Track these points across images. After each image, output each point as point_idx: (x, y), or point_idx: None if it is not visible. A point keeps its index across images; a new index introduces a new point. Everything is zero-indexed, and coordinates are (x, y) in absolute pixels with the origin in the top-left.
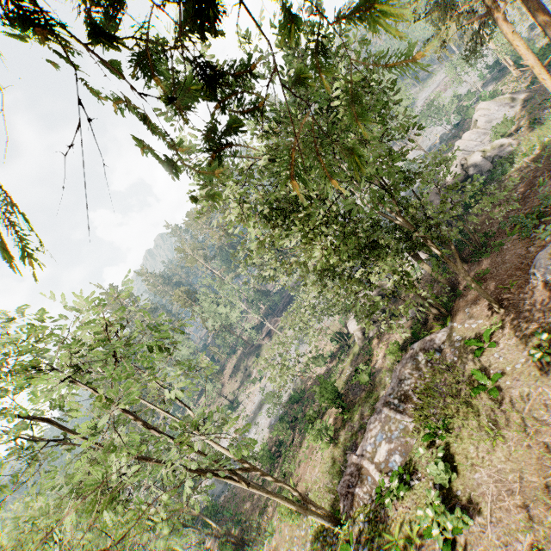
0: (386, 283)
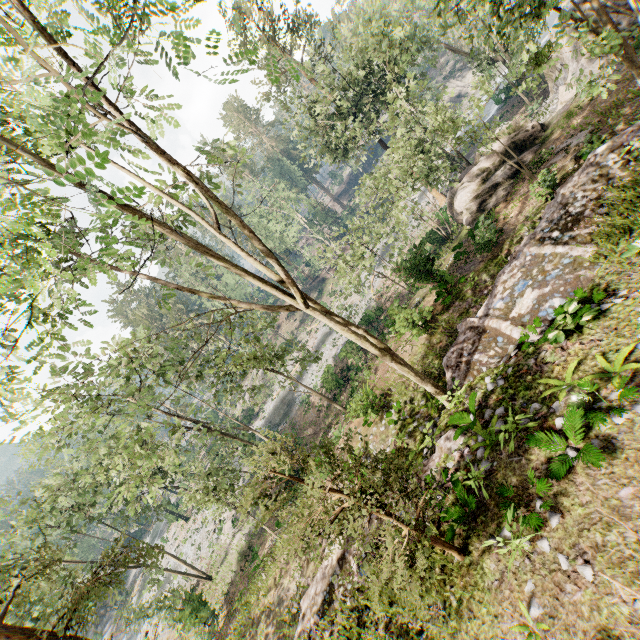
0: (527, 125)
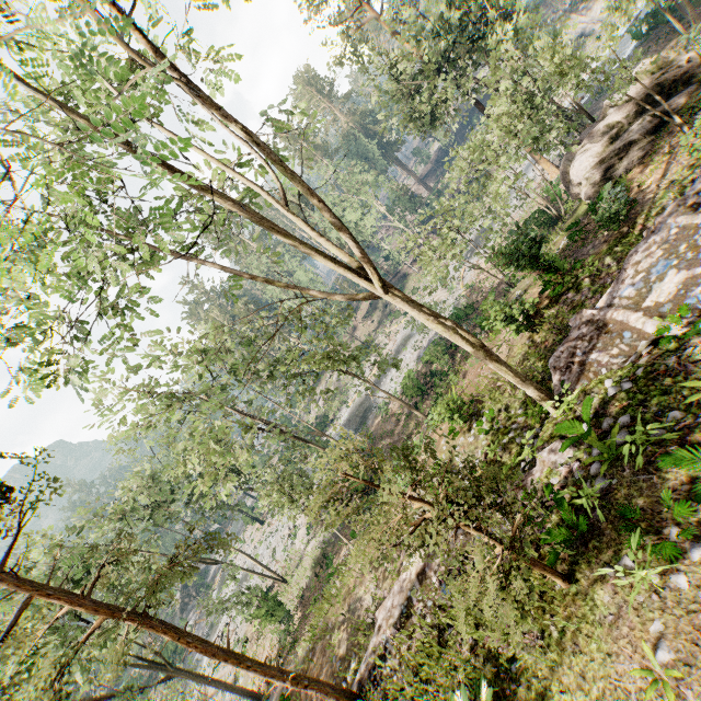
0: (679, 58)
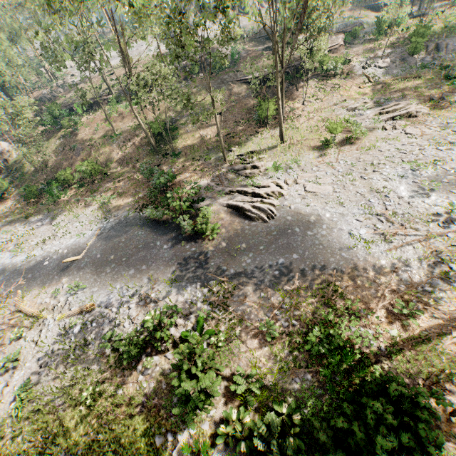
0: None
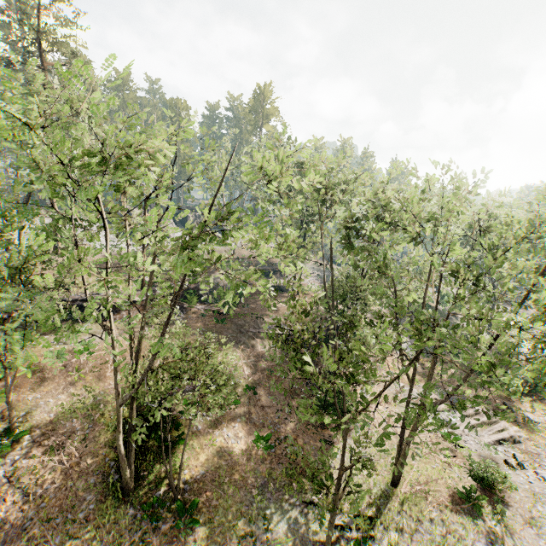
0: None
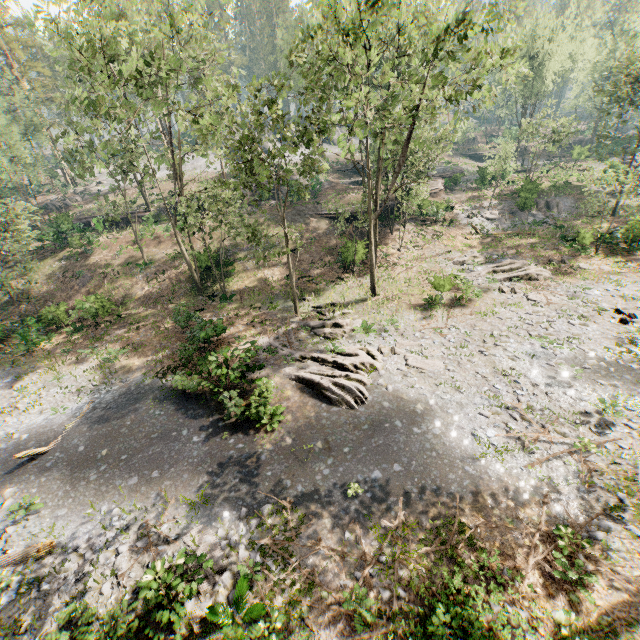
0: None
